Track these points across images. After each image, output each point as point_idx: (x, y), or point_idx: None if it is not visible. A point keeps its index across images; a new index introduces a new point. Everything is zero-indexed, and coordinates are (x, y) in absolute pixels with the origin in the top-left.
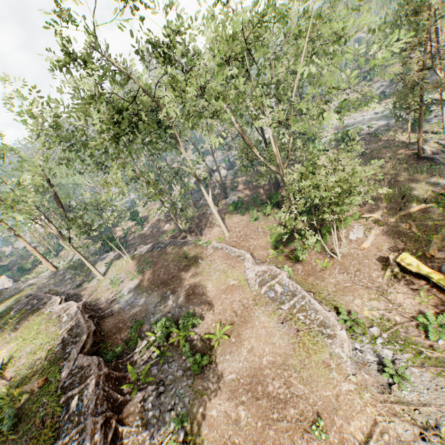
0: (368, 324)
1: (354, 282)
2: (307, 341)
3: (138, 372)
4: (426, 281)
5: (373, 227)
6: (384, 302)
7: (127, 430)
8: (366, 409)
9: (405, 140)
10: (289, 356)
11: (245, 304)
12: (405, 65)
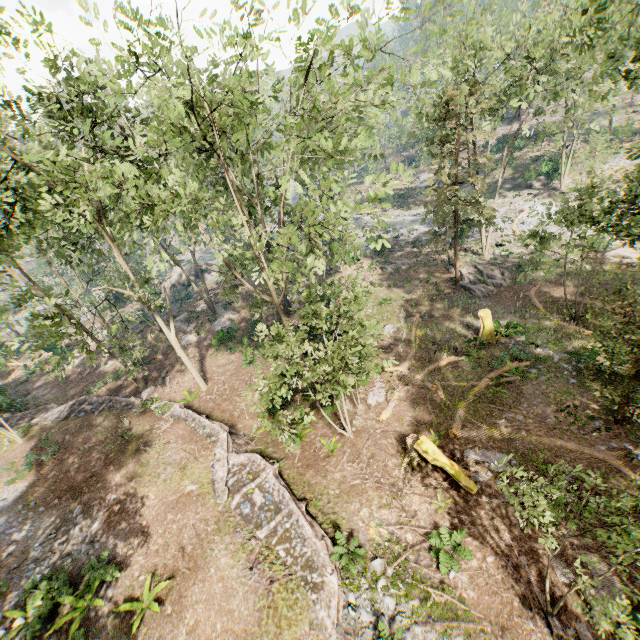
0: (372, 552)
1: (364, 477)
2: (281, 603)
3: None
4: (447, 475)
5: (397, 386)
6: (397, 510)
7: None
8: None
9: (446, 258)
10: (251, 635)
11: (201, 532)
12: (436, 174)
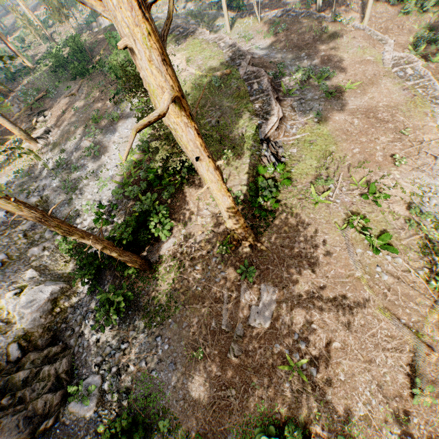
0: None
1: None
2: (418, 101)
3: (286, 90)
4: None
5: None
6: None
7: (284, 109)
8: (437, 134)
9: None
10: (400, 105)
11: (376, 74)
12: None
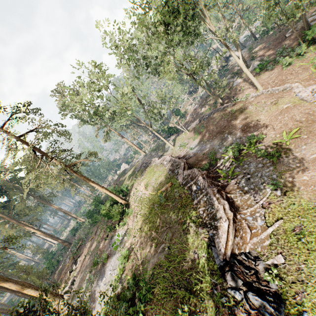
0: None
1: None
2: None
3: (225, 172)
4: None
5: None
6: None
7: (233, 195)
8: None
9: None
10: None
11: (307, 112)
12: None
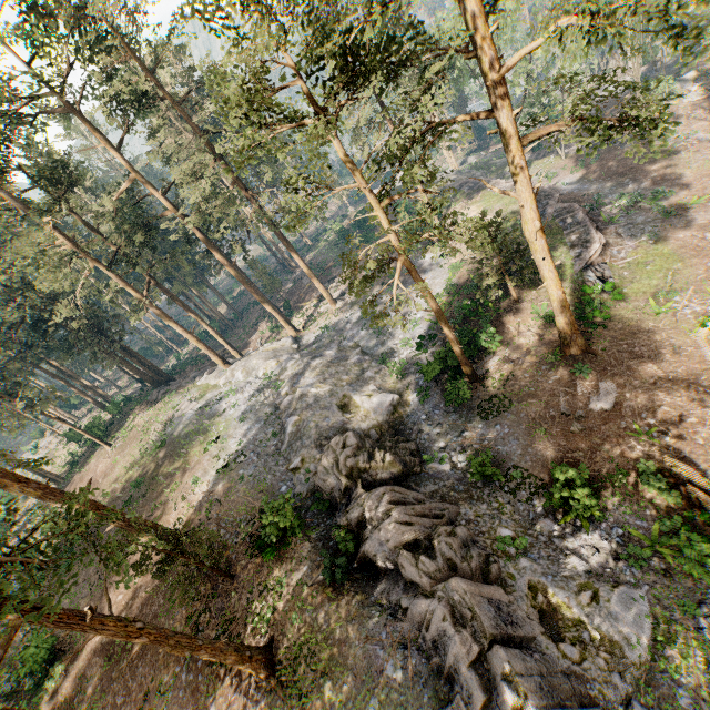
0: None
1: None
2: None
3: (607, 218)
4: None
5: None
6: None
7: (608, 237)
8: None
9: None
10: None
11: None
12: None
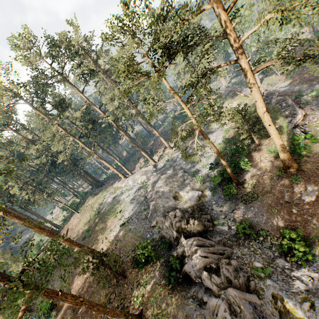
0: None
1: None
2: None
3: (305, 102)
4: None
5: None
6: None
7: (306, 111)
8: None
9: None
10: None
11: None
12: None
